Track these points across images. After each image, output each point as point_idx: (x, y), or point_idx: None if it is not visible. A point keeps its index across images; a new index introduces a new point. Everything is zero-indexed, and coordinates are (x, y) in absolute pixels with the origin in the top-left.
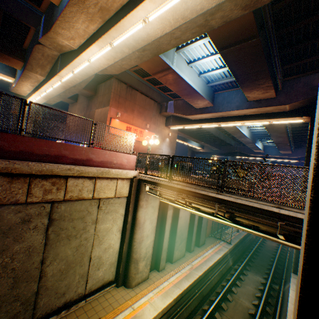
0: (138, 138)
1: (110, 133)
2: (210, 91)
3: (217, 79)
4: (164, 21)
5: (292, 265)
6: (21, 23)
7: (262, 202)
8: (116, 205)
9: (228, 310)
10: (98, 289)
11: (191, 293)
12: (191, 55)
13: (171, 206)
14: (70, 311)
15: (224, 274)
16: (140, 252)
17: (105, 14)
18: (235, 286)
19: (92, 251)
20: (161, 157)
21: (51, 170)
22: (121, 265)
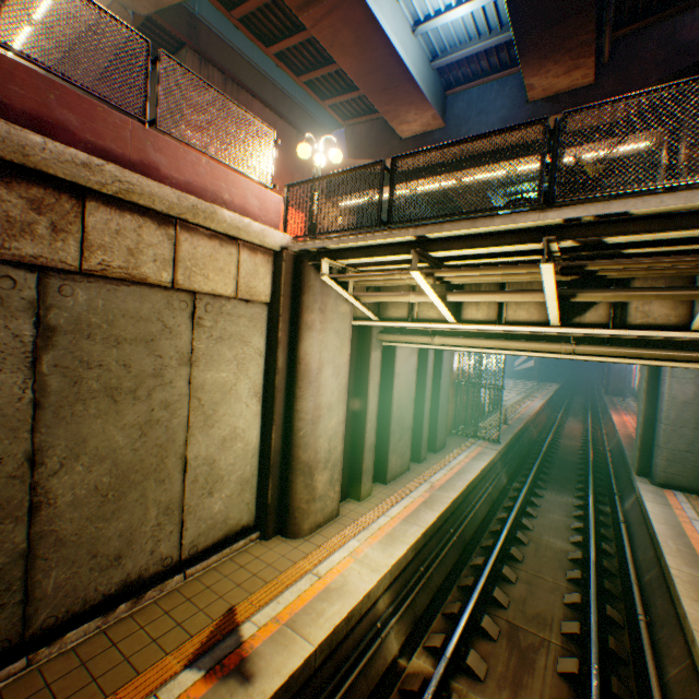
0: None
1: None
2: (438, 85)
3: (456, 43)
4: None
5: (636, 460)
6: None
7: (687, 192)
8: (243, 323)
9: (525, 561)
10: (215, 547)
11: (442, 536)
12: None
13: (377, 341)
14: (143, 604)
15: (496, 501)
16: (317, 447)
17: None
18: (525, 518)
19: (188, 445)
20: None
21: (20, 149)
22: (271, 485)
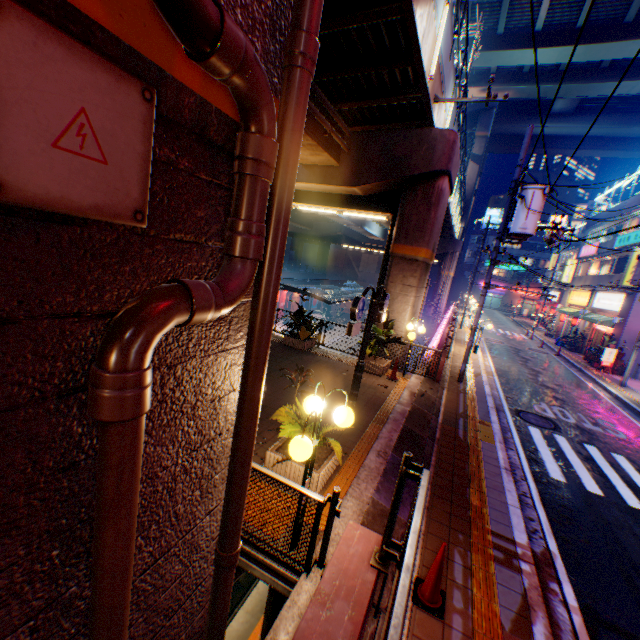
0: None
1: None
2: None
3: None
4: None
5: None
6: None
7: None
8: None
9: None
10: None
11: None
12: None
13: None
14: None
15: None
16: None
17: None
18: None
19: None
20: None
21: None
22: None
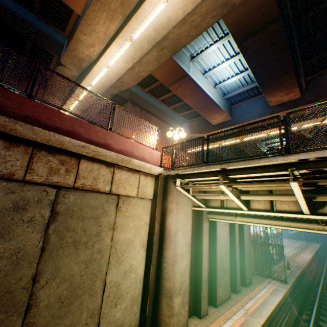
0: None
1: None
2: (227, 104)
3: (233, 89)
4: None
5: None
6: (46, 53)
7: None
8: (139, 209)
9: None
10: None
11: None
12: (205, 64)
13: (205, 217)
14: None
15: None
16: (174, 280)
17: (126, 9)
18: None
19: (107, 273)
20: None
21: (61, 143)
22: (148, 302)
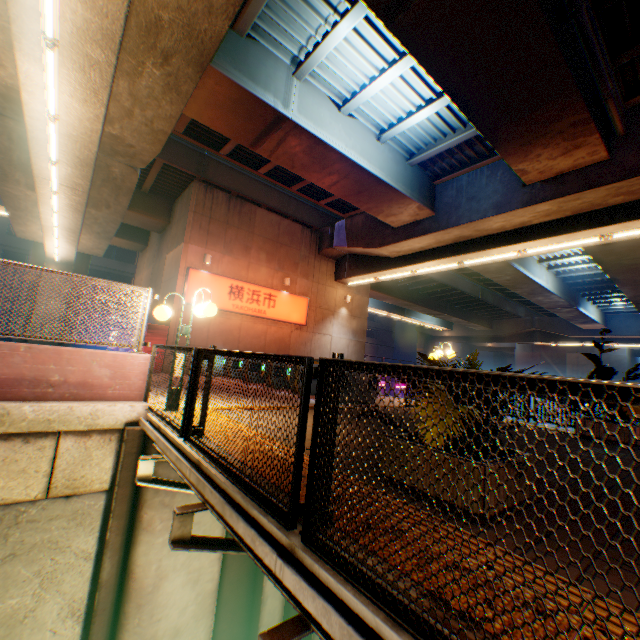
0: (264, 312)
1: (186, 304)
2: (421, 178)
3: (429, 140)
4: None
5: None
6: None
7: None
8: (58, 525)
9: None
10: None
11: None
12: (340, 80)
13: None
14: None
15: None
16: None
17: None
18: None
19: None
20: (329, 354)
21: None
22: None
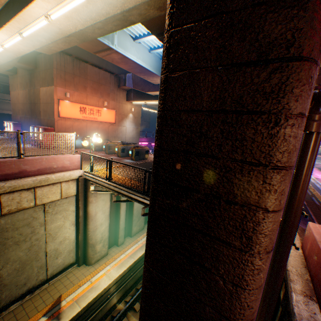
0: (96, 118)
1: (61, 117)
2: None
3: None
4: (72, 19)
5: None
6: None
7: None
8: (65, 205)
9: None
10: (60, 272)
11: None
12: (135, 30)
13: None
14: (35, 294)
15: None
16: (96, 238)
17: None
18: None
19: (47, 247)
20: (125, 135)
21: None
22: (80, 251)
